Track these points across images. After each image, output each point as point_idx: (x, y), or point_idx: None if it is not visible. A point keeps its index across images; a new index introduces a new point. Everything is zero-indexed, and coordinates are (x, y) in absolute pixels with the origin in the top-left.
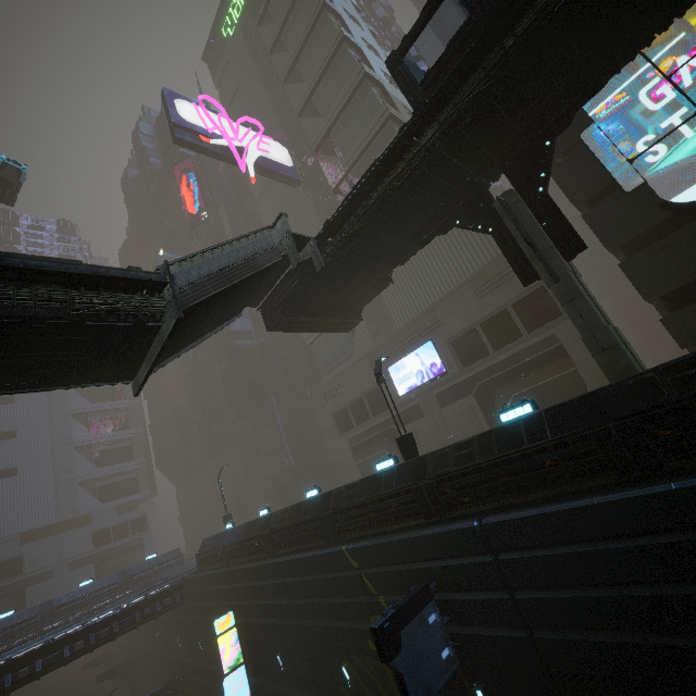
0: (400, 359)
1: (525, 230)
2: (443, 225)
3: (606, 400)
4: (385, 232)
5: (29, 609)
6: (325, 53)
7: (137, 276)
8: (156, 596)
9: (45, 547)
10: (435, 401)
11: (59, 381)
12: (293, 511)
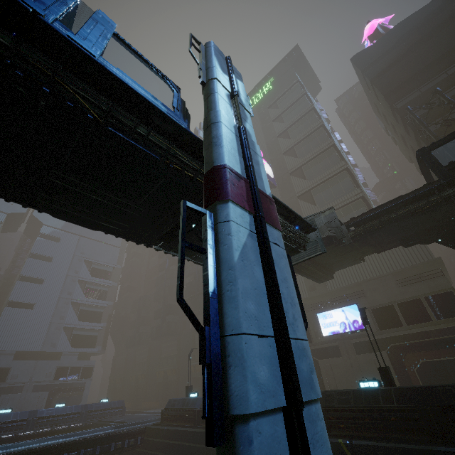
0: (329, 310)
1: None
2: (427, 239)
3: None
4: (389, 233)
5: (22, 412)
6: (309, 129)
7: (310, 223)
8: (127, 434)
9: (25, 367)
10: (353, 348)
11: None
12: None
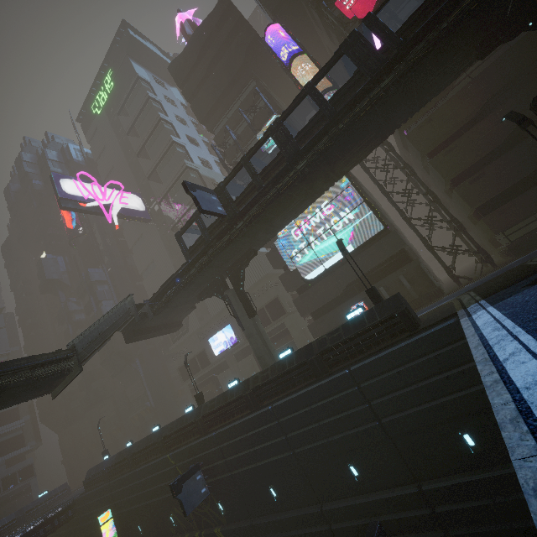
0: (215, 334)
1: (233, 308)
2: (210, 294)
3: (250, 382)
4: (183, 297)
5: None
6: (163, 147)
7: (62, 357)
8: (54, 516)
9: None
10: (234, 359)
11: (17, 402)
12: (144, 441)
